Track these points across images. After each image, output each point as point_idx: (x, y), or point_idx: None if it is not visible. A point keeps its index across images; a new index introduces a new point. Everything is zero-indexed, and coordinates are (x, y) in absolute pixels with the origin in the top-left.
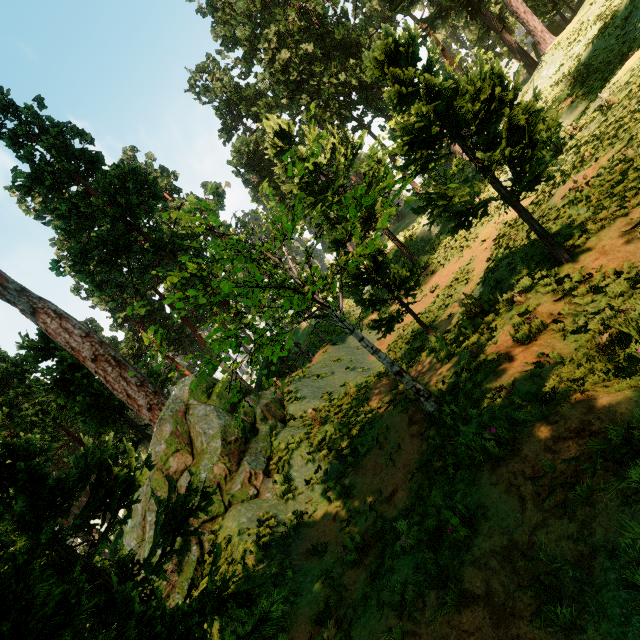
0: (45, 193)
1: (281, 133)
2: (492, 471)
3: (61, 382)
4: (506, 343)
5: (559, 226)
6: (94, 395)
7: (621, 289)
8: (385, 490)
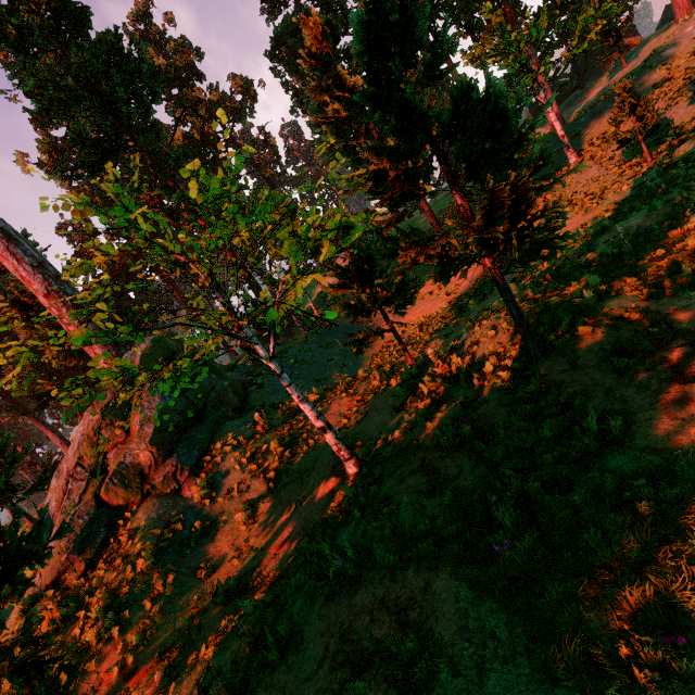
0: (13, 53)
1: (322, 39)
2: (326, 601)
3: (20, 304)
4: (433, 436)
5: (579, 284)
6: (56, 326)
7: (551, 435)
8: (281, 536)
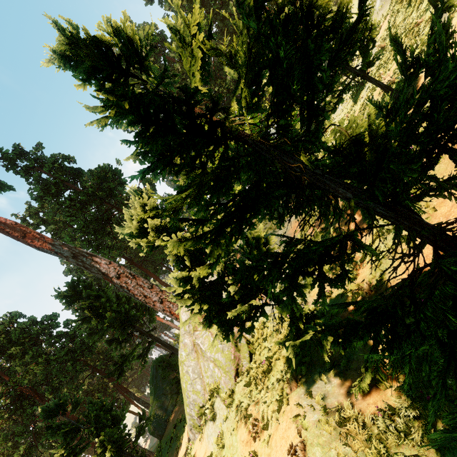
0: (51, 199)
1: None
2: None
3: (91, 309)
4: None
5: None
6: (116, 312)
7: None
8: None
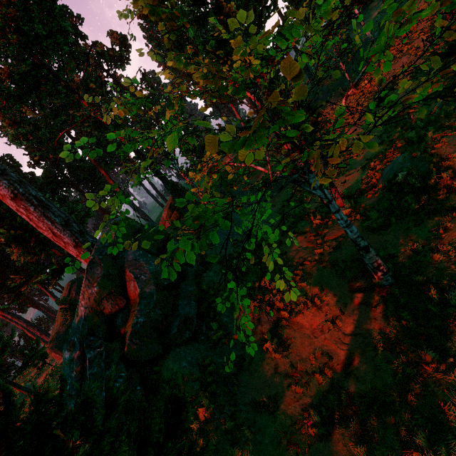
0: None
1: None
2: None
3: None
4: None
5: None
6: (18, 228)
7: None
8: (335, 355)
